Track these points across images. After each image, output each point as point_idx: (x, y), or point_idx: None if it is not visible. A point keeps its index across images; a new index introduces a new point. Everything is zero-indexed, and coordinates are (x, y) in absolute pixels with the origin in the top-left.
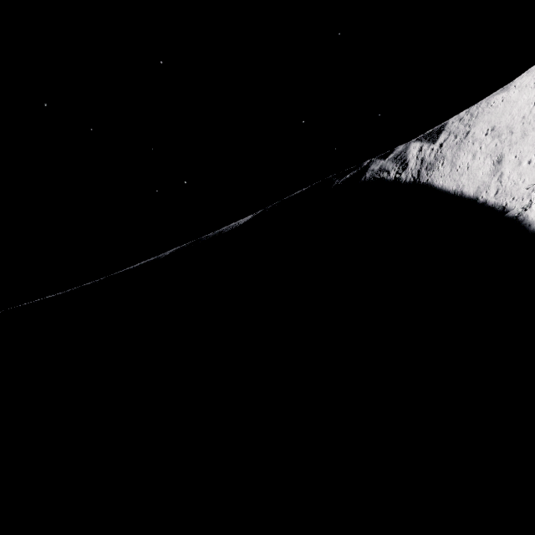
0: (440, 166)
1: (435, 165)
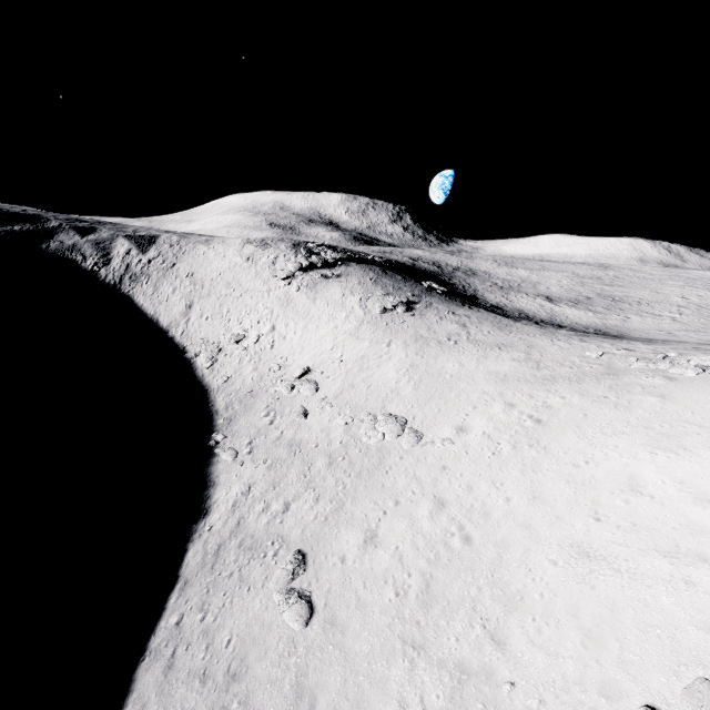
0: (144, 283)
1: (140, 279)
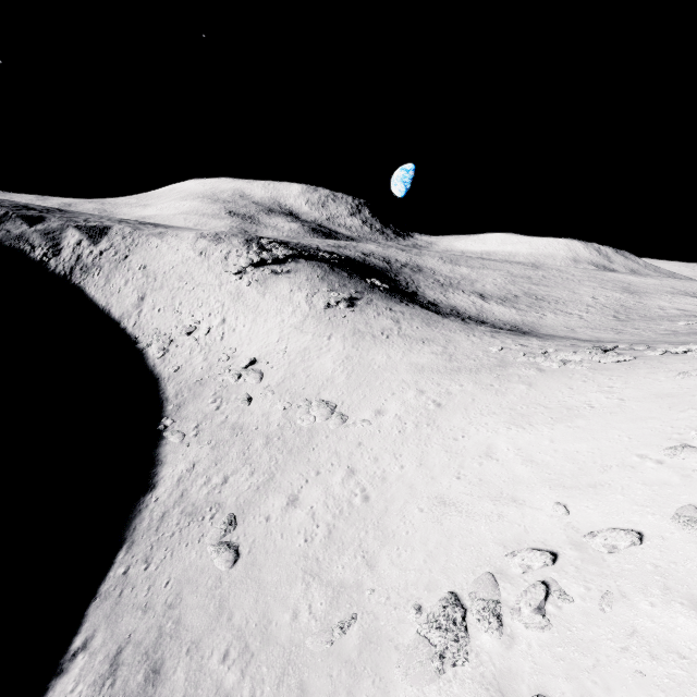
0: (96, 275)
1: (91, 270)
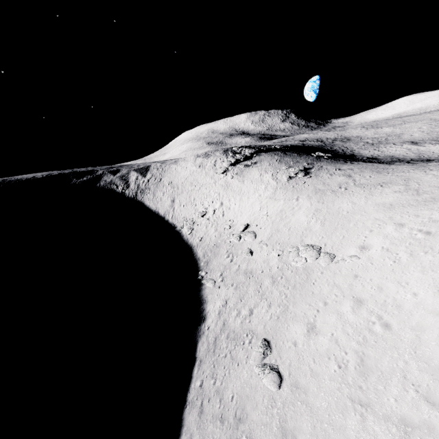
0: (148, 193)
1: (145, 191)
